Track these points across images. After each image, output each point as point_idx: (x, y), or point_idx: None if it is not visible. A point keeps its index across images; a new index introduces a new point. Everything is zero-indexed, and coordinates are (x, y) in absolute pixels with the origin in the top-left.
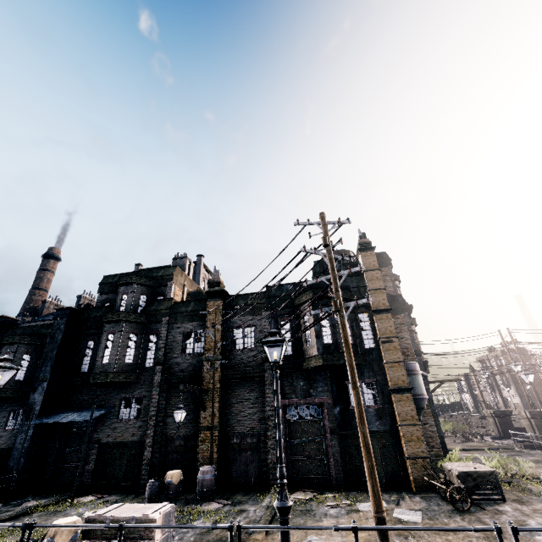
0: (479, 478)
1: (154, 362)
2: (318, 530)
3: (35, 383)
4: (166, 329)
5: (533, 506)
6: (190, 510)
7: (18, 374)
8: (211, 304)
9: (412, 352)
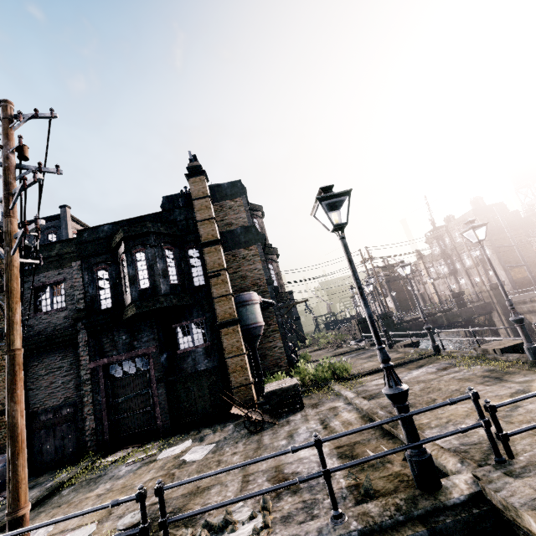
0: (283, 394)
1: None
2: (73, 507)
3: None
4: None
5: (321, 408)
6: None
7: None
8: None
9: (265, 282)
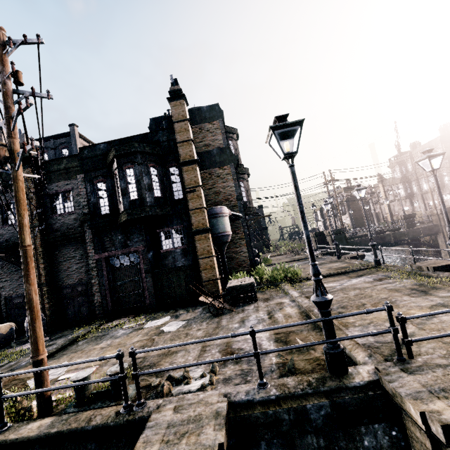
0: (241, 289)
1: None
2: (85, 354)
3: None
4: None
5: (271, 302)
6: (2, 353)
7: None
8: None
9: (235, 198)
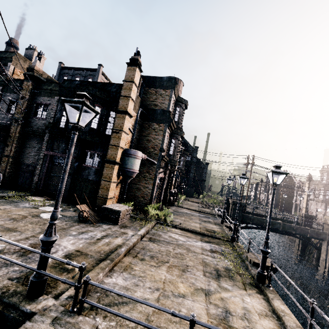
0: (111, 212)
1: None
2: None
3: None
4: None
5: (122, 230)
6: None
7: None
8: (25, 83)
9: (159, 149)
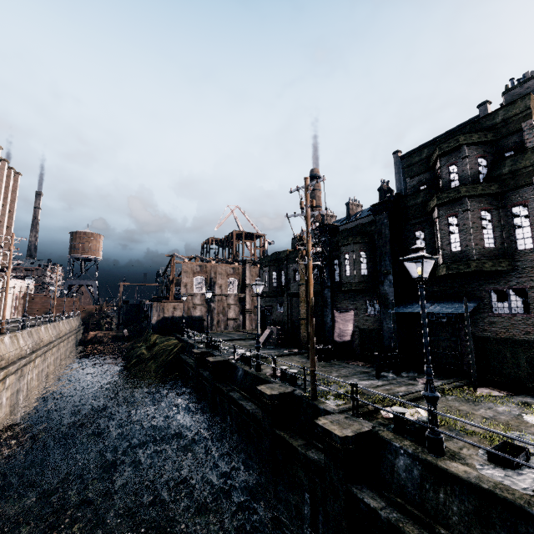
0: None
1: None
2: None
3: (379, 276)
4: None
5: None
6: None
7: (361, 270)
8: None
9: None
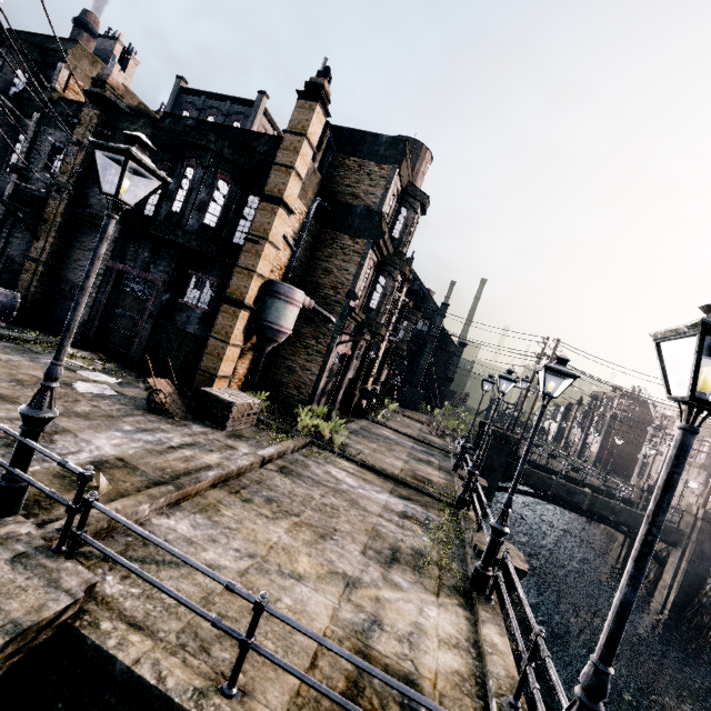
0: (215, 403)
1: (8, 167)
2: None
3: None
4: (33, 129)
5: (229, 441)
6: None
7: None
8: (86, 112)
9: (346, 292)
